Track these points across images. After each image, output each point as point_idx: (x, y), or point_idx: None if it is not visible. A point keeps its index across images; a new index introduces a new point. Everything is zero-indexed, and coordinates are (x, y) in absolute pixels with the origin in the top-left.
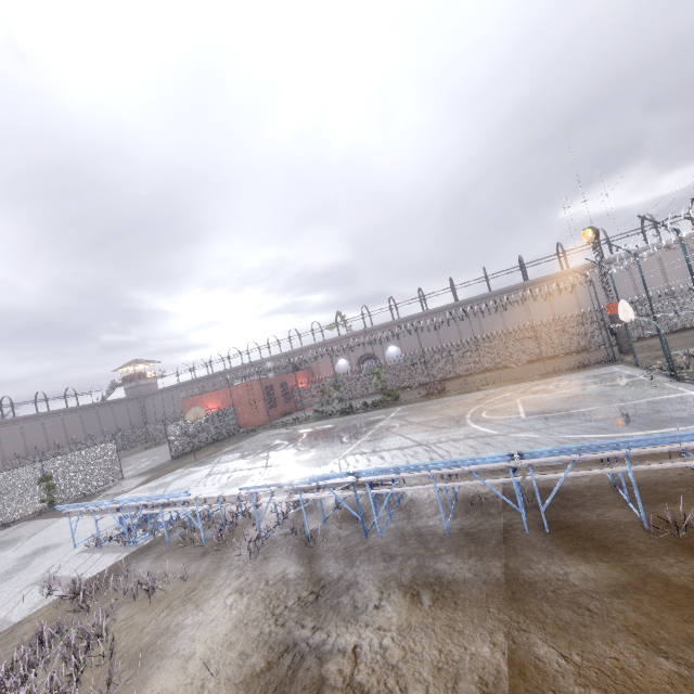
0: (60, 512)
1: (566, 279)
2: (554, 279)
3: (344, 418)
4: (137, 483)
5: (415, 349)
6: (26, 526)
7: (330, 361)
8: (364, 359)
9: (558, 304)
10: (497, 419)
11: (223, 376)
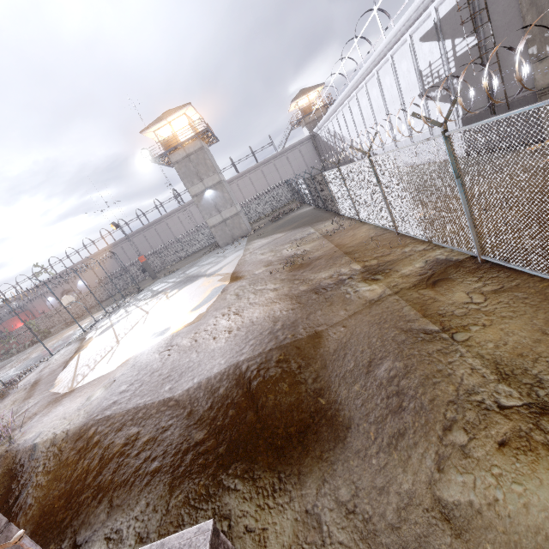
0: None
1: (163, 221)
2: (157, 222)
3: (13, 357)
4: None
5: (96, 279)
6: None
7: (41, 301)
8: (67, 293)
9: (164, 236)
10: (30, 358)
11: None
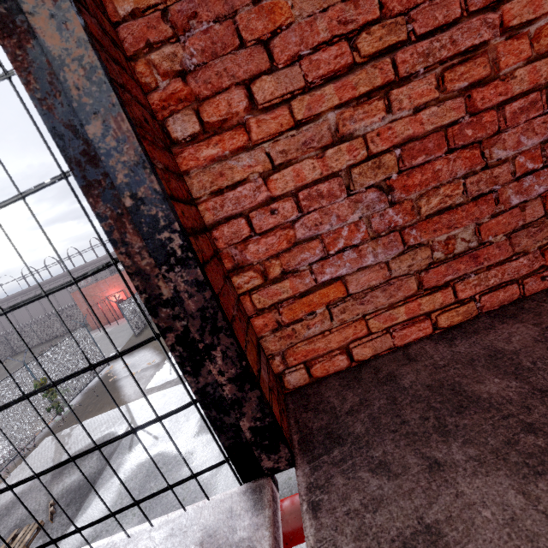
0: (95, 408)
1: None
2: None
3: None
4: (149, 356)
5: None
6: (76, 433)
7: None
8: None
9: None
10: None
11: (90, 268)
